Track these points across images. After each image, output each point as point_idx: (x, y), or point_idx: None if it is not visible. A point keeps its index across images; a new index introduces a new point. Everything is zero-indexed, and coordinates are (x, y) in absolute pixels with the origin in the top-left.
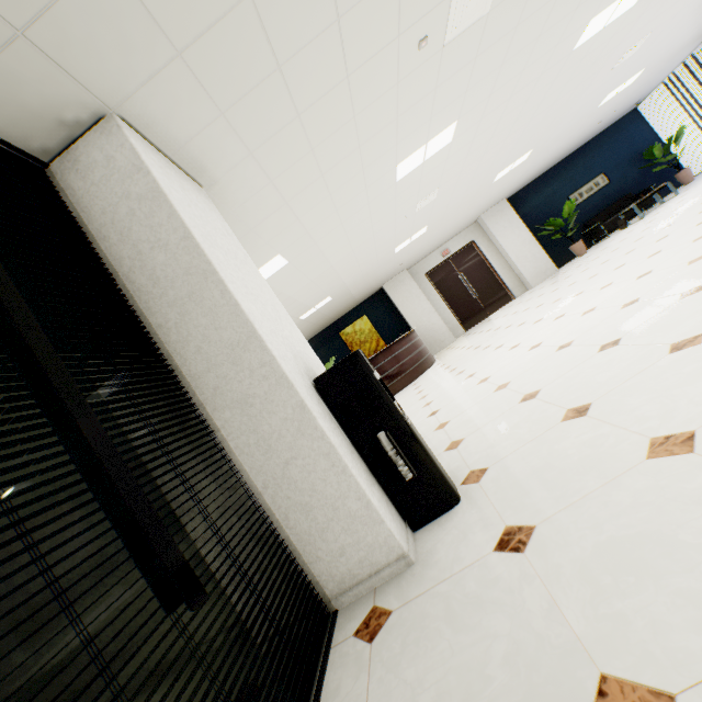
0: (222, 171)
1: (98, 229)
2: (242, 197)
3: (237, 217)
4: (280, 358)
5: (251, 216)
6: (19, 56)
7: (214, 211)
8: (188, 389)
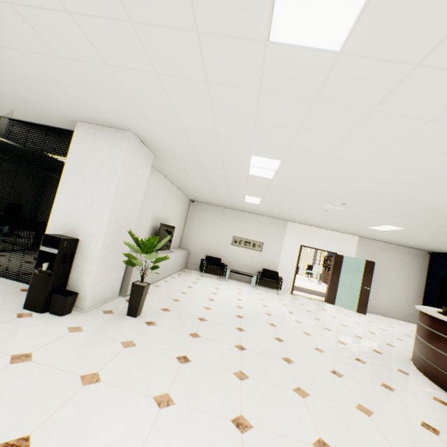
0: (123, 124)
1: None
2: (152, 130)
3: (169, 138)
4: (51, 219)
5: (176, 137)
6: (57, 119)
7: (118, 147)
8: None
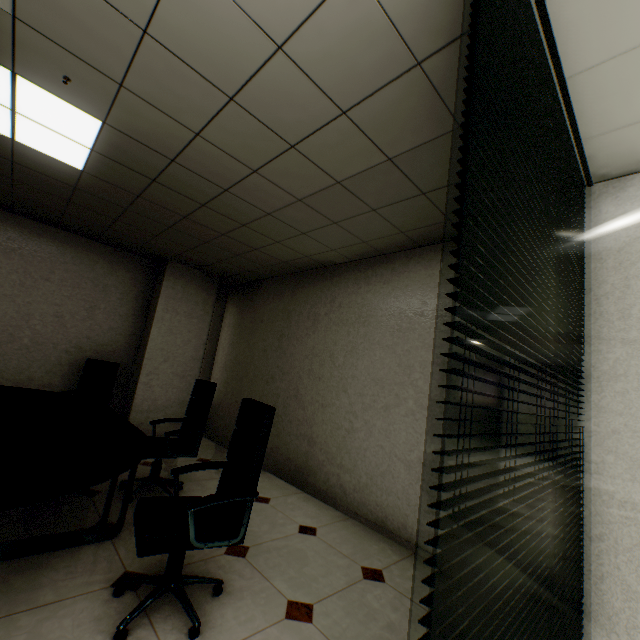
0: None
1: (598, 250)
2: None
3: None
4: None
5: None
6: None
7: None
8: (583, 412)
